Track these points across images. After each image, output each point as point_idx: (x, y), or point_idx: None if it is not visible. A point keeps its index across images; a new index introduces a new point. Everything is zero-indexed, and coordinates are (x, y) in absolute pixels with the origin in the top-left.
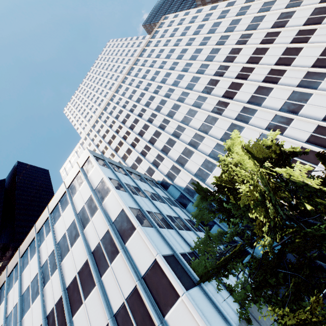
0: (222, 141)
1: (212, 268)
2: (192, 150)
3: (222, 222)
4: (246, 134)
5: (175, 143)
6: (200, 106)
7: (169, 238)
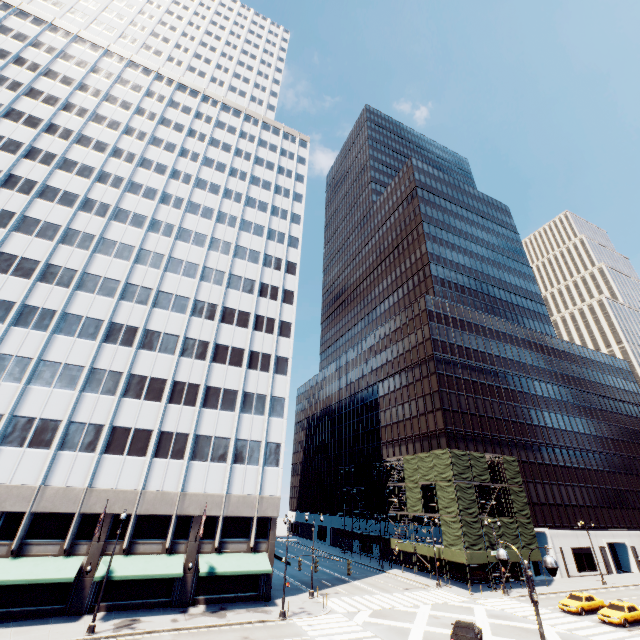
0: None
1: None
2: None
3: None
4: None
5: None
6: (65, 243)
7: None
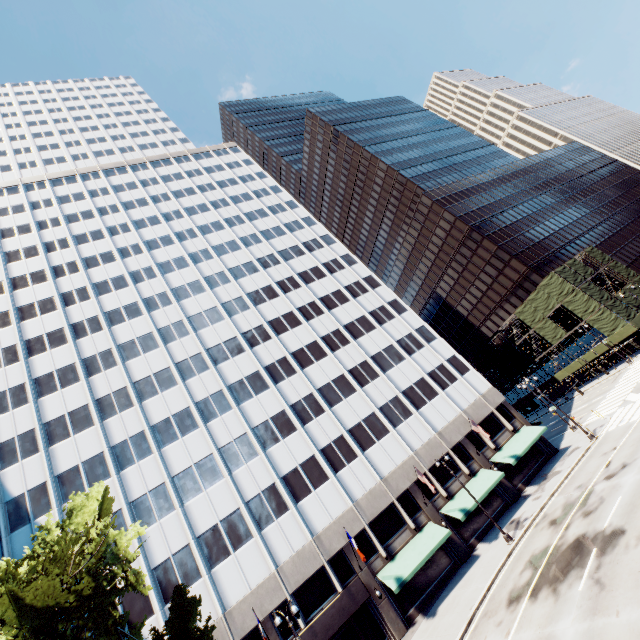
0: (153, 432)
1: None
2: (94, 419)
3: None
4: (193, 442)
5: (75, 382)
6: (169, 341)
7: None
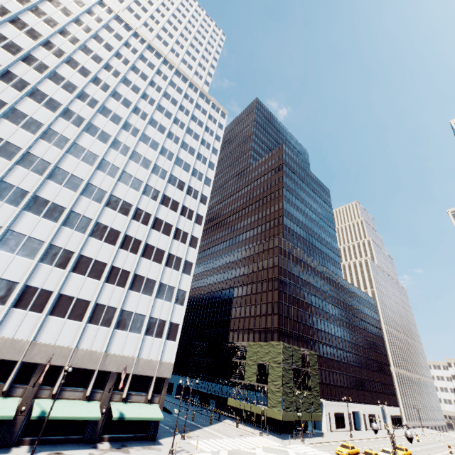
0: None
1: None
2: None
3: None
4: None
5: None
6: (45, 139)
7: None
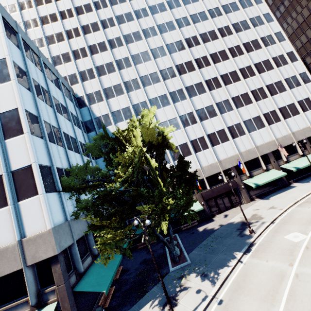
0: (150, 102)
1: (76, 186)
2: (124, 91)
3: (105, 160)
4: (167, 111)
5: (114, 72)
6: (156, 57)
7: (55, 153)
